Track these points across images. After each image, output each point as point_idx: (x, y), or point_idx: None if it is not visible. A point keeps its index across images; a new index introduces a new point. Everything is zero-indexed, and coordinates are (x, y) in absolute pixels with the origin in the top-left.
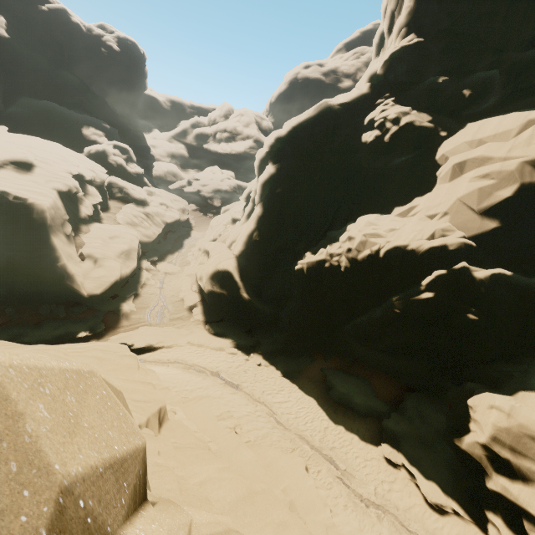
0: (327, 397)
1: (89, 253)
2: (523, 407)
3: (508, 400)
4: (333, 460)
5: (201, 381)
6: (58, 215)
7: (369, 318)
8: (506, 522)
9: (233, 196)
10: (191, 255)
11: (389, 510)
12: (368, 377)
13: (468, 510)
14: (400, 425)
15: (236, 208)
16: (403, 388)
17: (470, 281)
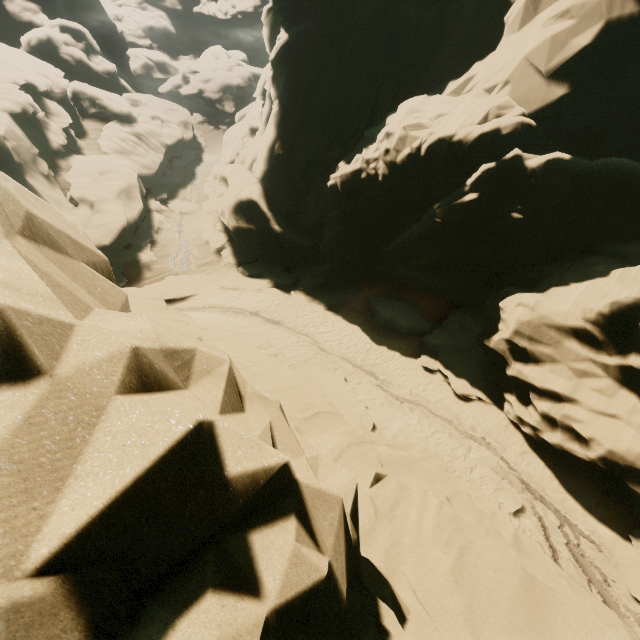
0: (371, 323)
1: (81, 197)
2: (548, 301)
3: (536, 297)
4: (374, 373)
5: (240, 321)
6: (23, 148)
7: (411, 233)
8: (518, 398)
9: (250, 94)
10: (207, 187)
11: (421, 404)
12: (415, 300)
13: (491, 396)
14: (441, 339)
15: (254, 112)
16: (450, 306)
17: (520, 173)
